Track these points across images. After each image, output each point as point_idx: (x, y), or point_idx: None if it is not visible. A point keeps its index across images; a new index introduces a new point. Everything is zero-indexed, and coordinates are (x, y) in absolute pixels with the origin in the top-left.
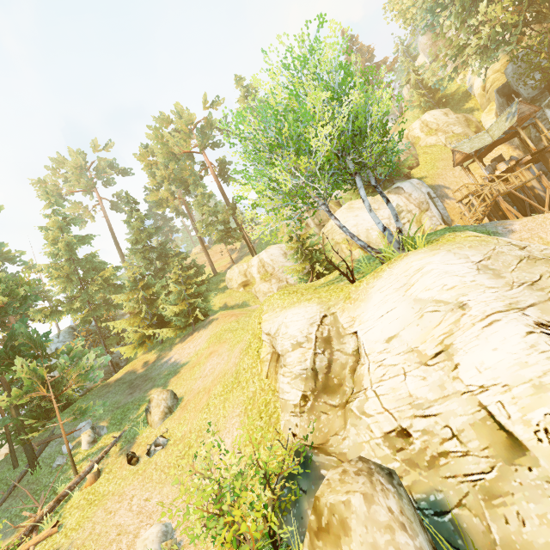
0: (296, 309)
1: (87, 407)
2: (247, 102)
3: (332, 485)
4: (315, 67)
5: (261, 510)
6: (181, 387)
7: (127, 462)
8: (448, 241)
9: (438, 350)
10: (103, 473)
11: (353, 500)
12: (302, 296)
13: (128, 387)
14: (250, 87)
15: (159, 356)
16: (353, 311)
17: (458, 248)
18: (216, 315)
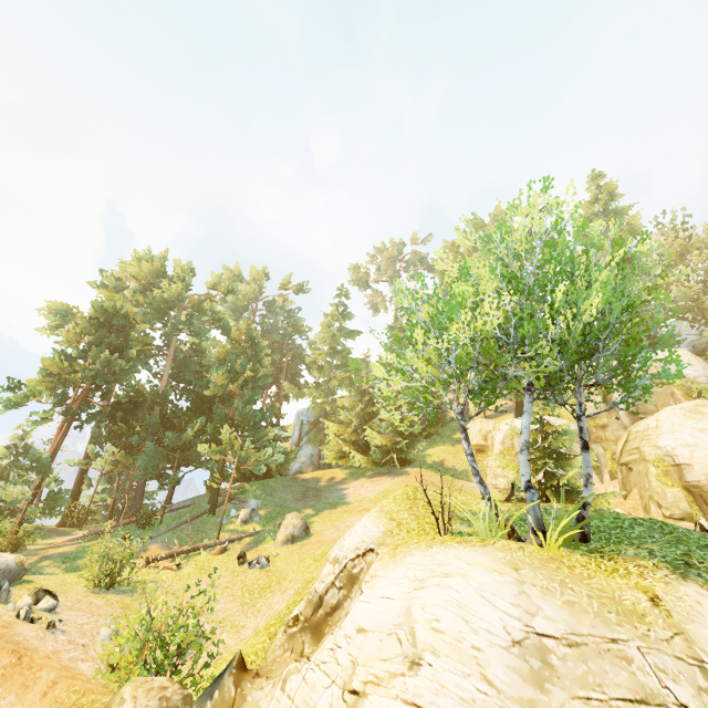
0: (370, 521)
1: (246, 490)
2: (596, 208)
3: (144, 684)
4: (527, 236)
5: (134, 657)
6: (321, 524)
7: (237, 558)
8: (605, 570)
9: (358, 688)
10: (226, 553)
11: (127, 704)
12: (406, 509)
13: (302, 492)
14: (603, 189)
15: (344, 479)
16: (381, 567)
17: (542, 590)
18: (412, 470)
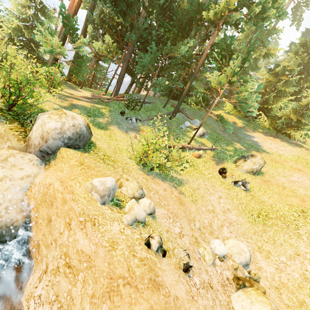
0: None
1: (225, 121)
2: None
3: None
4: None
5: None
6: None
7: (220, 171)
8: None
9: None
10: (202, 159)
11: None
12: None
13: (222, 125)
14: None
15: (244, 127)
16: None
17: None
18: (306, 146)
